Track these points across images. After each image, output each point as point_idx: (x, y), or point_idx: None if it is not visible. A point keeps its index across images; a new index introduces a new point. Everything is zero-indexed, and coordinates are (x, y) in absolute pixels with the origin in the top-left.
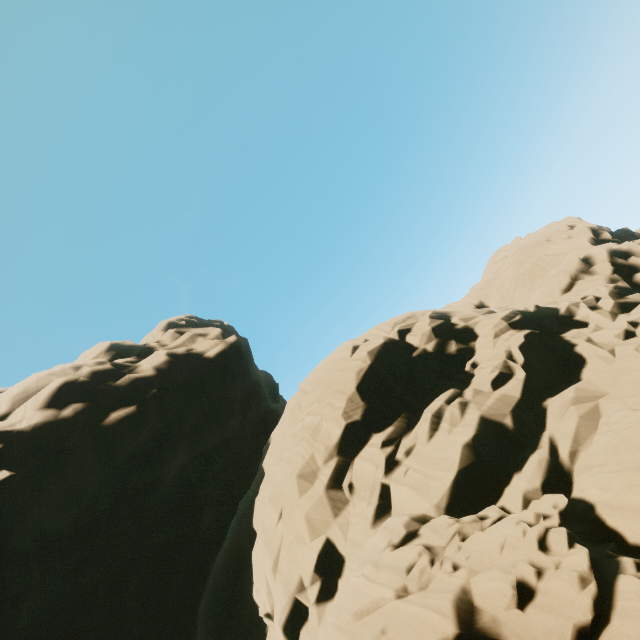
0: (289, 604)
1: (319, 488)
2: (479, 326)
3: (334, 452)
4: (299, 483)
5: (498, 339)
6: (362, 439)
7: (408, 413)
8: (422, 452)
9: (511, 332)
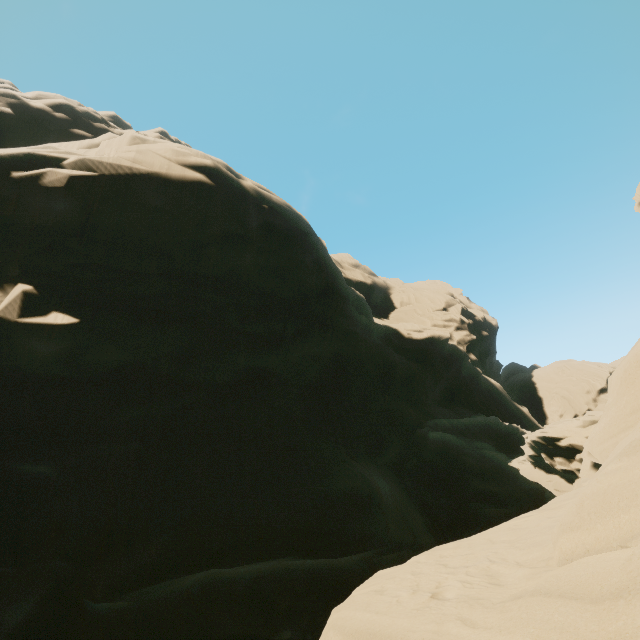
0: (574, 412)
1: (589, 395)
2: None
3: (596, 390)
4: (583, 391)
5: None
6: (604, 391)
7: None
8: None
9: None
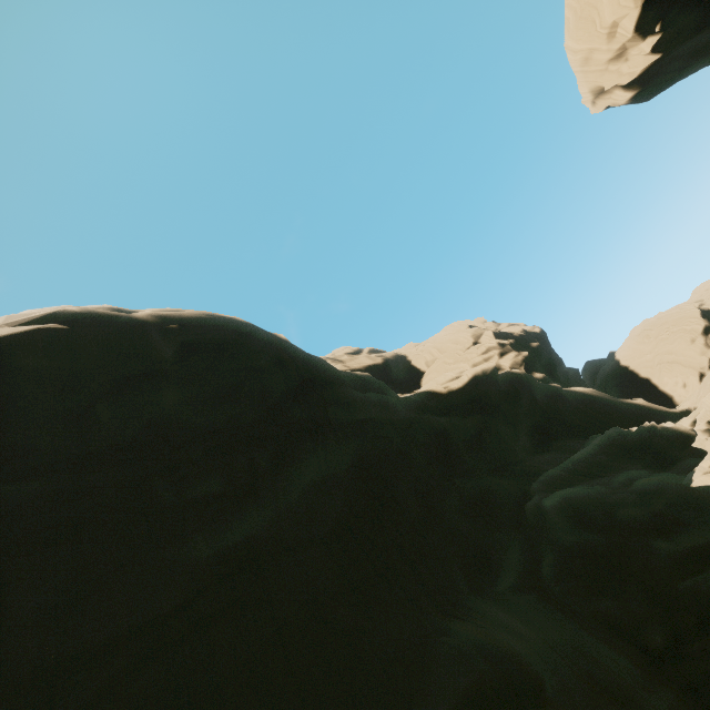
0: (696, 372)
1: (697, 343)
2: None
3: (699, 333)
4: (686, 343)
5: None
6: (709, 330)
7: None
8: None
9: None
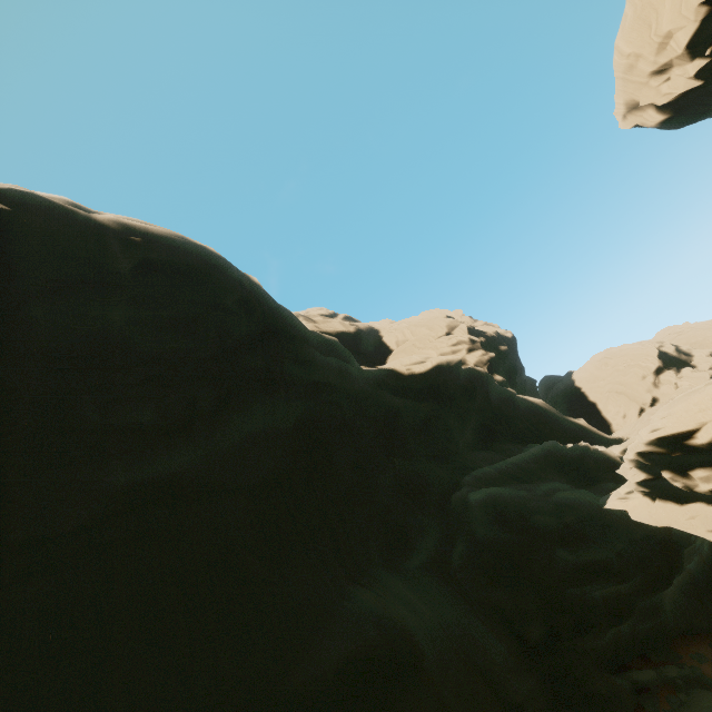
0: (638, 406)
1: (646, 380)
2: (693, 353)
3: (651, 372)
4: (638, 378)
5: (704, 358)
6: (661, 371)
7: (675, 369)
8: (688, 376)
9: (710, 357)
